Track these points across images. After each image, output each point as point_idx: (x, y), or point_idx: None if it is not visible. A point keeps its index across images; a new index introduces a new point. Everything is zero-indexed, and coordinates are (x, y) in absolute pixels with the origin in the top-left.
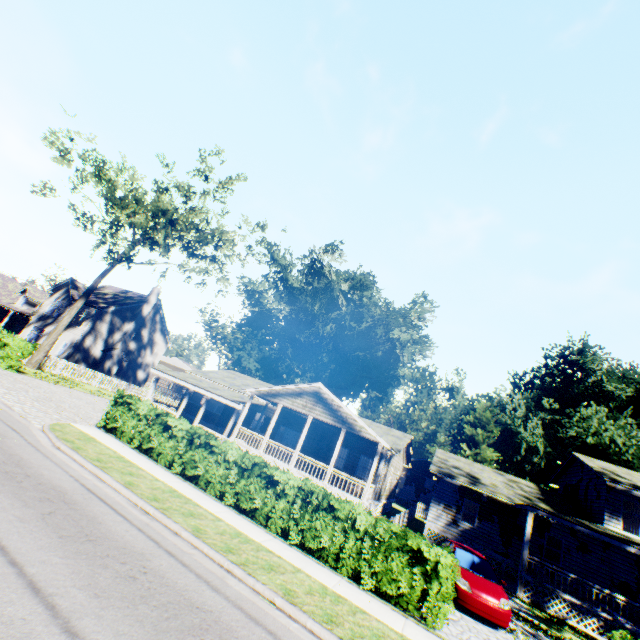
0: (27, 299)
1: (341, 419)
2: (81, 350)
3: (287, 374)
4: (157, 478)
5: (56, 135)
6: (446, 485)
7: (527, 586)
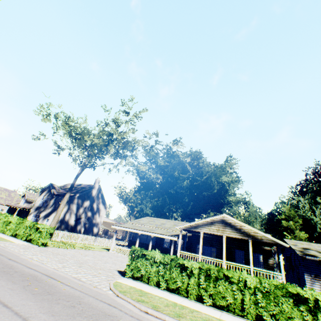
0: (26, 199)
1: (245, 234)
2: (64, 223)
3: (168, 212)
4: (215, 317)
5: (42, 107)
6: (309, 261)
7: None
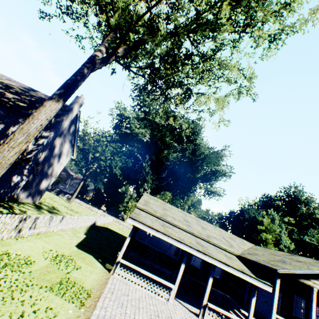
0: None
1: None
2: None
3: (140, 180)
4: None
5: None
6: None
7: None
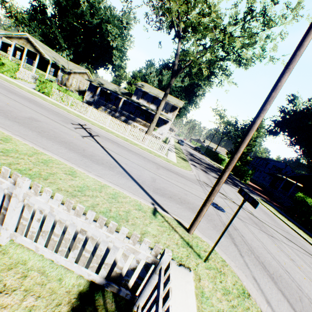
0: None
1: (37, 50)
2: None
3: (59, 47)
4: None
5: None
6: (92, 86)
7: (95, 105)
